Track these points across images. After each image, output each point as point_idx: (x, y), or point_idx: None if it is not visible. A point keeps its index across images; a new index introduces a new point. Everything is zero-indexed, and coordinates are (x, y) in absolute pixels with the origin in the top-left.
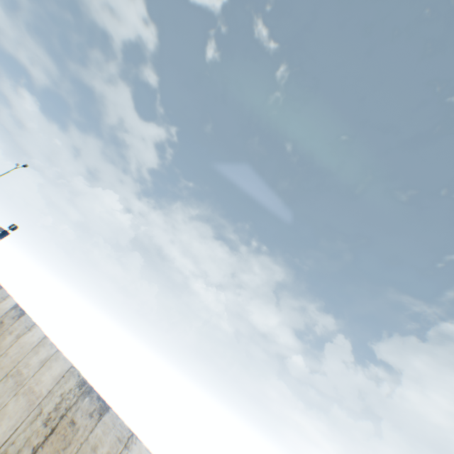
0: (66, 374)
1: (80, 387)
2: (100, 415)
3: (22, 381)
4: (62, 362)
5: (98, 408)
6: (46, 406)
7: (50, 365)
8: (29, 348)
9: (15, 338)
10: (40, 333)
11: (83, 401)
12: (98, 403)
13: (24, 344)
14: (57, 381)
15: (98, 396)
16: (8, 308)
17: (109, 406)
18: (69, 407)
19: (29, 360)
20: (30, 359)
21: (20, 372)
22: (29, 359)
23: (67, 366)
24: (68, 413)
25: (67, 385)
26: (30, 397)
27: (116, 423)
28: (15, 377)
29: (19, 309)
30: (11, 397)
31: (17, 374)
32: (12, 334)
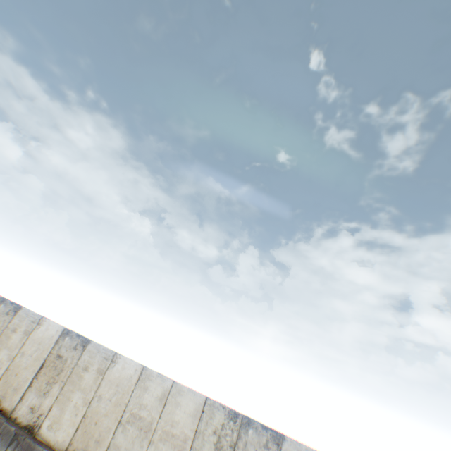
0: (204, 408)
1: (233, 420)
2: (277, 445)
3: (148, 427)
4: (190, 395)
5: (271, 438)
6: (202, 448)
7: (174, 401)
8: (129, 385)
9: (96, 374)
10: (131, 363)
11: (247, 434)
12: (268, 433)
13: (117, 381)
14: (198, 418)
15: (263, 425)
16: (53, 335)
17: (282, 433)
18: (234, 444)
19: (139, 399)
20: (140, 398)
21: (137, 416)
22: (138, 398)
23: (200, 399)
24: (237, 450)
25: (214, 420)
26: (172, 443)
27: (302, 449)
28: (133, 423)
29: (74, 336)
30: (145, 447)
31: (134, 420)
32: (88, 370)
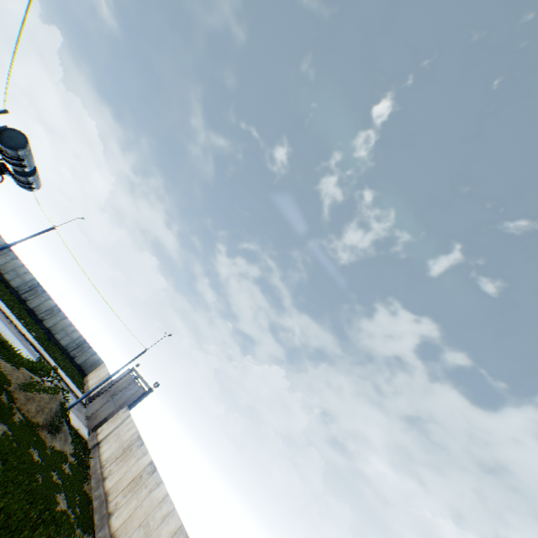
0: (177, 530)
1: None
2: None
3: (148, 532)
4: (176, 519)
5: None
6: None
7: (167, 520)
8: (156, 502)
9: (148, 491)
10: (164, 488)
11: None
12: None
13: (153, 497)
14: (171, 535)
15: None
16: (146, 462)
17: None
18: None
19: (155, 512)
20: (156, 512)
21: (148, 523)
22: (155, 512)
23: (179, 523)
24: None
25: None
26: None
27: None
28: (144, 527)
29: (153, 465)
30: None
31: (146, 525)
32: (146, 487)
